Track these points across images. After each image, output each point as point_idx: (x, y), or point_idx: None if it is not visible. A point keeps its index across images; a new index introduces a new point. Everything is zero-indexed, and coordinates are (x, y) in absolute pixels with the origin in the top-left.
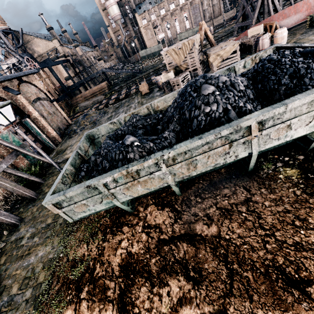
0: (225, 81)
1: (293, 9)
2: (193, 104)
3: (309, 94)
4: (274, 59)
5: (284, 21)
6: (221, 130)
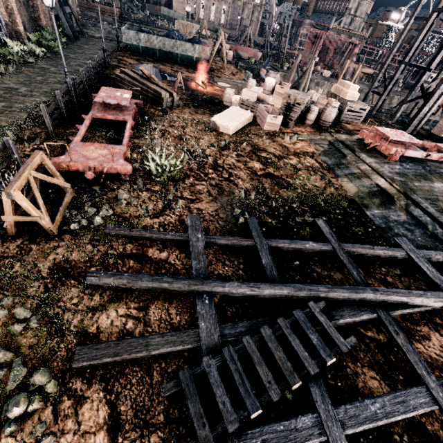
0: (181, 35)
1: (246, 49)
2: (170, 33)
3: (191, 43)
4: (194, 38)
5: (241, 53)
6: (173, 39)
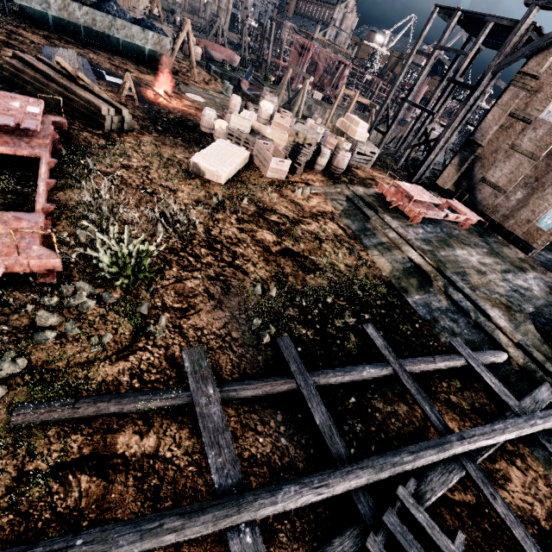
0: (122, 10)
1: (219, 48)
2: (104, 4)
3: (140, 27)
4: (144, 19)
5: (213, 52)
6: (109, 15)
